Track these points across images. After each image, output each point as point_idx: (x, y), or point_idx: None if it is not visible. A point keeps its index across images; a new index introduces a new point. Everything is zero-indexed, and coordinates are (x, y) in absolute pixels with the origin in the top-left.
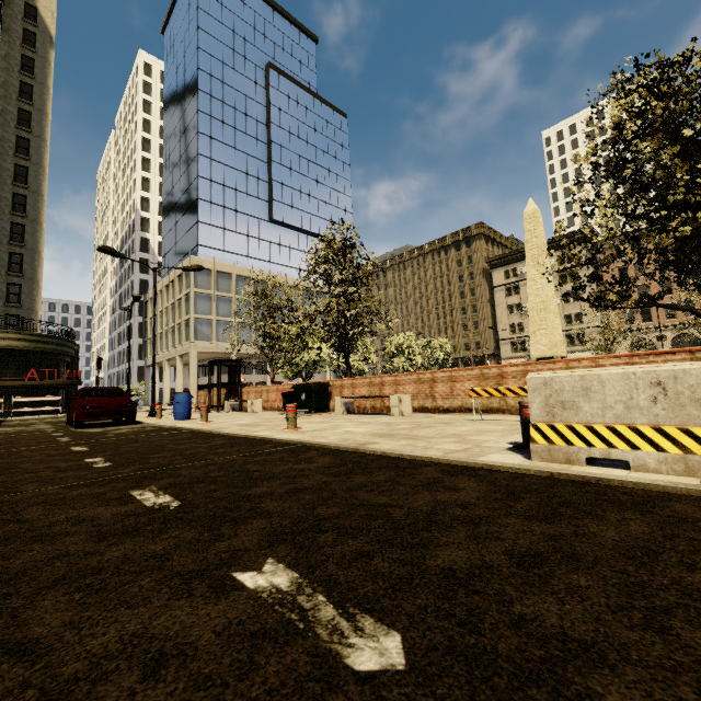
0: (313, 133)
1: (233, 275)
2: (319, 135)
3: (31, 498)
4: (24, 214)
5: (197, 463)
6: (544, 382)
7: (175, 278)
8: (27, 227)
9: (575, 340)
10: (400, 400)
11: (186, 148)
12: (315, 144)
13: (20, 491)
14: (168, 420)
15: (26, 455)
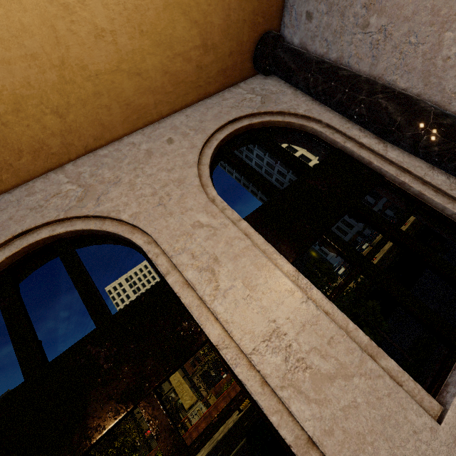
0: None
1: None
2: None
3: None
4: None
5: None
6: None
7: None
8: None
9: None
10: None
11: None
12: None
13: None
14: None
15: None
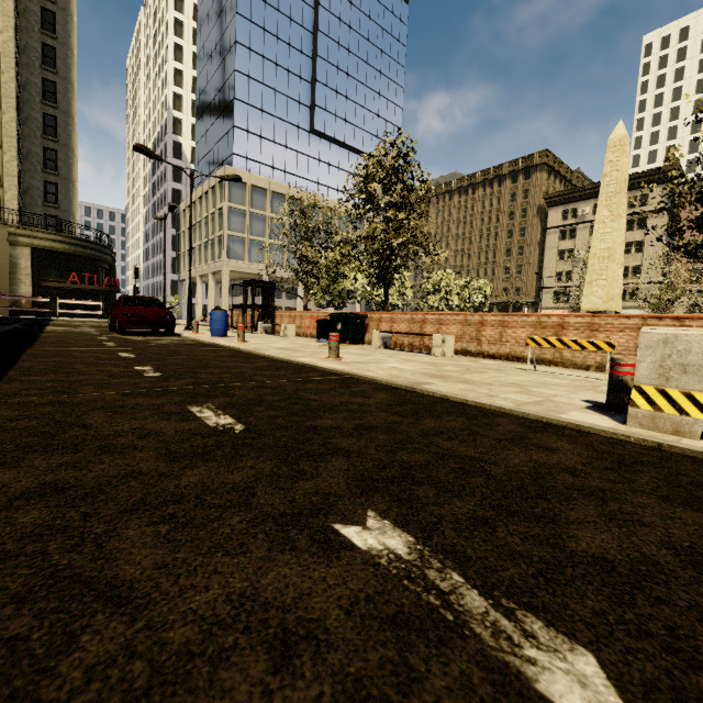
0: (367, 21)
1: (269, 191)
2: (373, 25)
3: (90, 402)
4: (55, 104)
5: (248, 384)
6: (665, 340)
7: (209, 190)
8: (59, 119)
9: (627, 295)
10: (444, 340)
11: (223, 34)
12: (368, 36)
13: (78, 393)
14: (204, 335)
15: (78, 355)
